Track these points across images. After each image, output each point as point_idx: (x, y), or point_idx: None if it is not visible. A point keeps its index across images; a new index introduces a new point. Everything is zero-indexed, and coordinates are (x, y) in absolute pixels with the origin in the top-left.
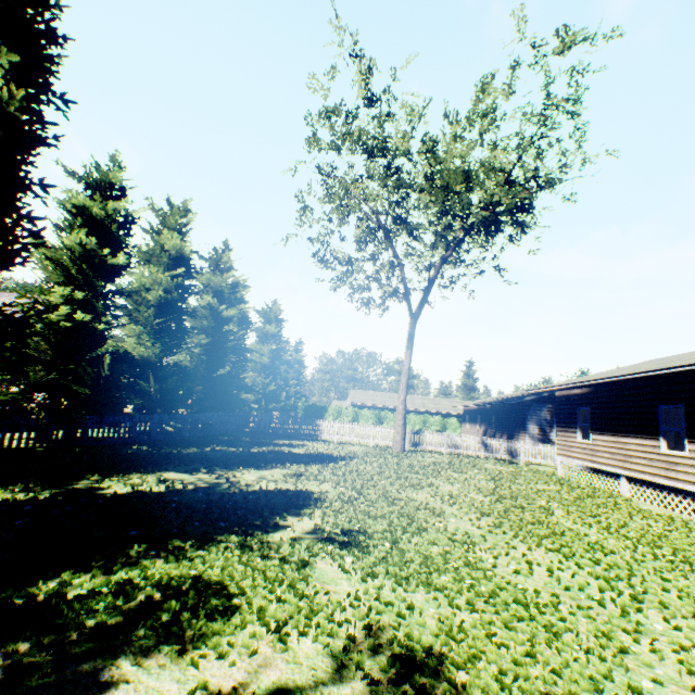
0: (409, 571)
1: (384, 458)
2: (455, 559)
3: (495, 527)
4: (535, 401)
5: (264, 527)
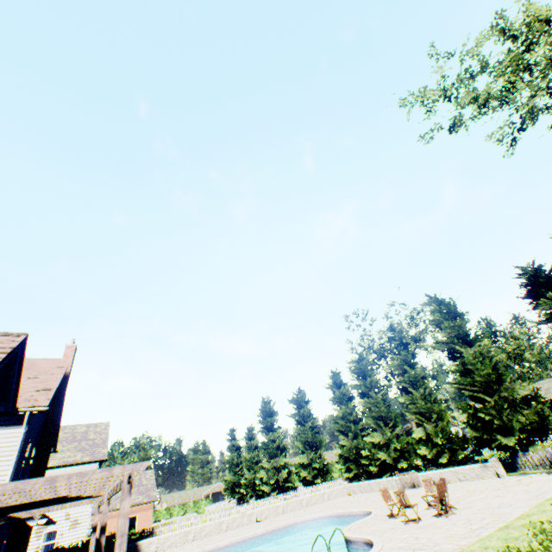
0: None
1: None
2: None
3: None
4: None
5: None
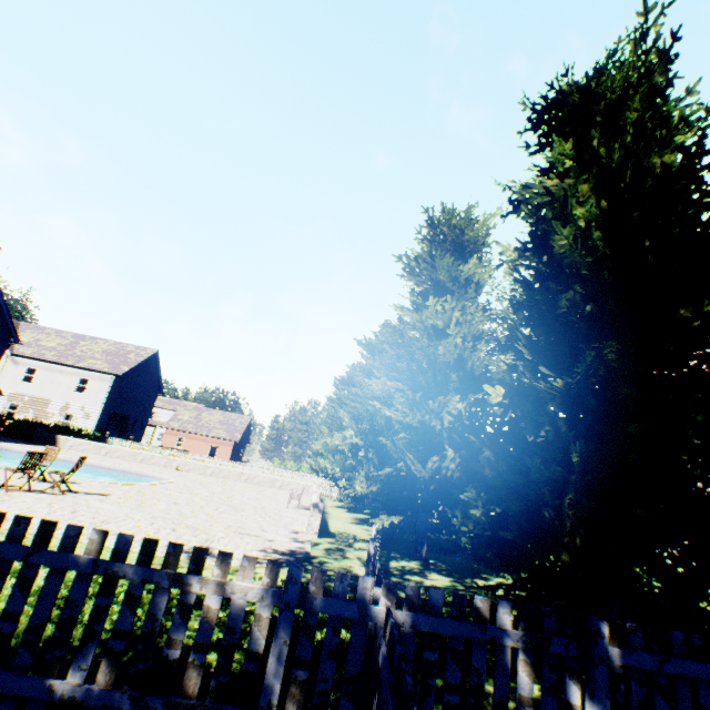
0: None
1: None
2: None
3: None
4: None
5: None
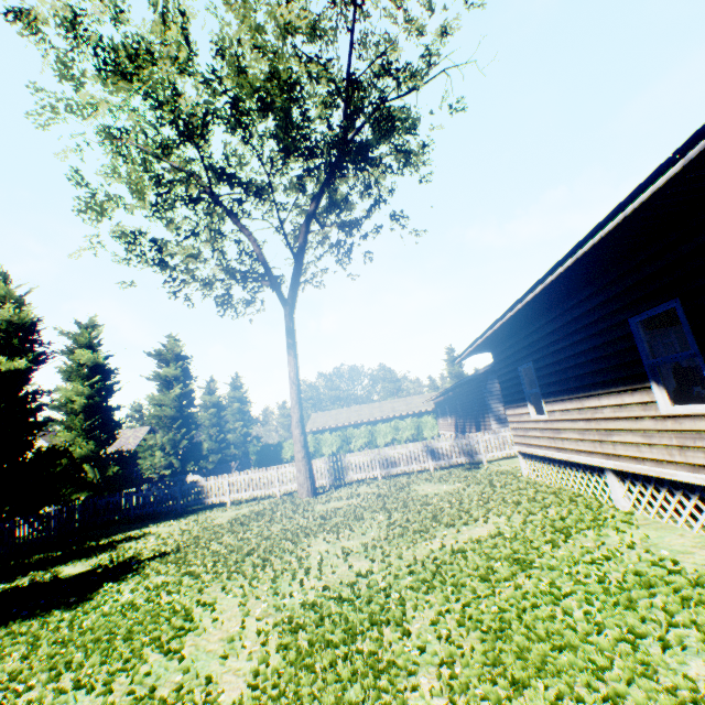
0: None
1: (237, 535)
2: None
3: None
4: (491, 372)
5: None
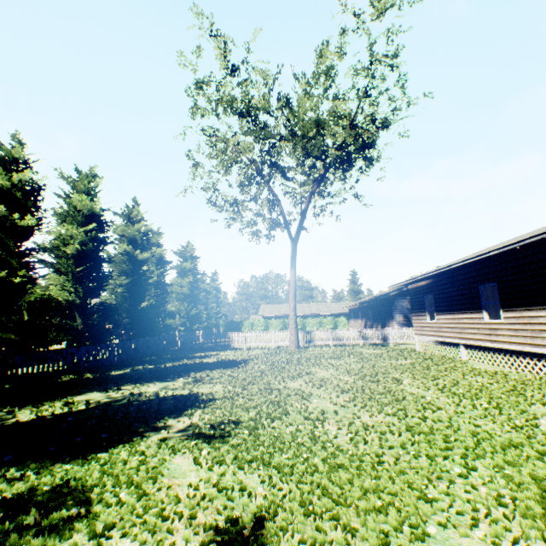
0: (255, 454)
1: (279, 356)
2: (303, 436)
3: (349, 401)
4: (398, 295)
5: (143, 432)
